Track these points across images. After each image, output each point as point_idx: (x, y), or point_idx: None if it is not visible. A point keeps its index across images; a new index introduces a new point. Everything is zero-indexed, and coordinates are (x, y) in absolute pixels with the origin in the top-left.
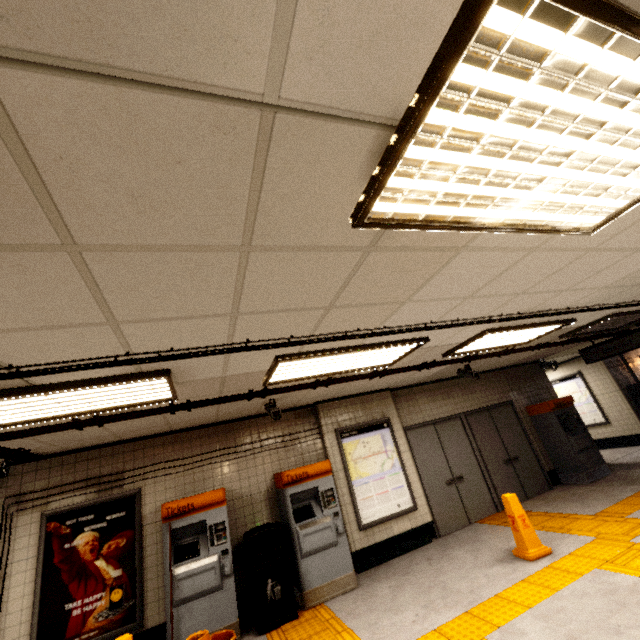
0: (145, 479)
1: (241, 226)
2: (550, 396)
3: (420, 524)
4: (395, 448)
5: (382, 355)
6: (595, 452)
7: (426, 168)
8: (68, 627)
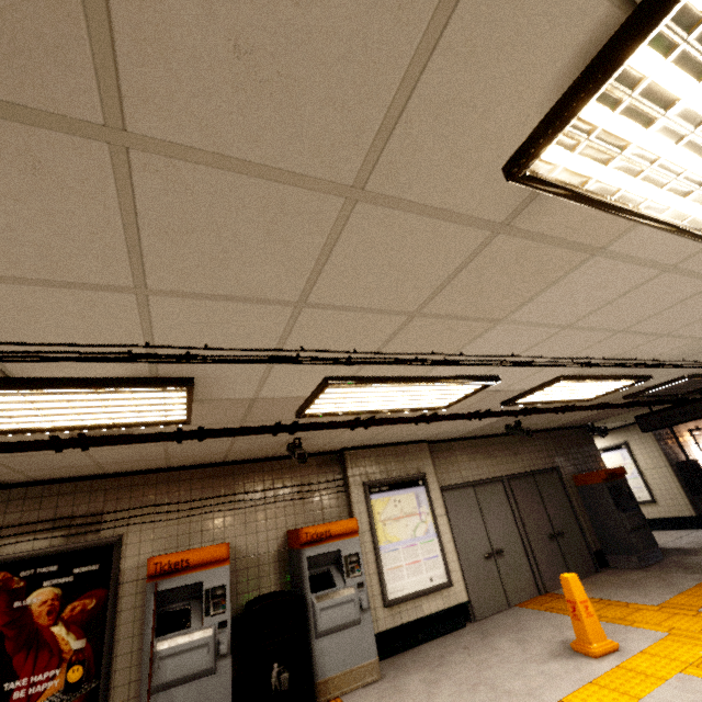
0: (129, 525)
1: (364, 150)
2: (598, 466)
3: (454, 604)
4: (430, 510)
5: (441, 393)
6: (647, 533)
7: (639, 94)
8: None
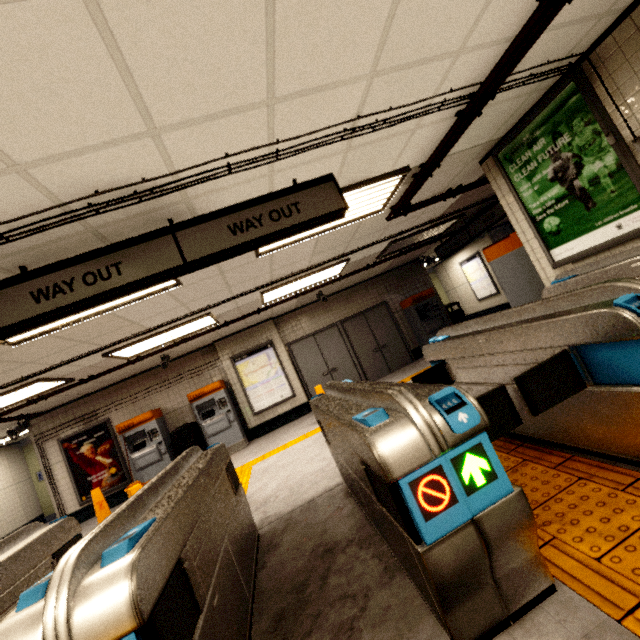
0: (110, 412)
1: None
2: (426, 288)
3: (298, 405)
4: (277, 360)
5: (192, 326)
6: None
7: None
8: (93, 487)
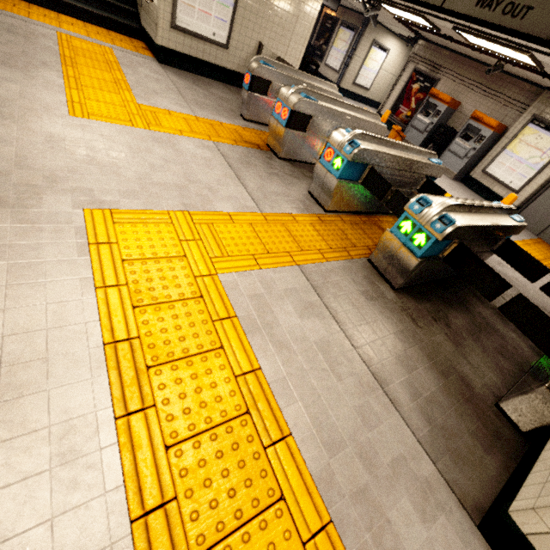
0: (444, 76)
1: None
2: None
3: None
4: None
5: (515, 54)
6: None
7: None
8: (396, 112)
